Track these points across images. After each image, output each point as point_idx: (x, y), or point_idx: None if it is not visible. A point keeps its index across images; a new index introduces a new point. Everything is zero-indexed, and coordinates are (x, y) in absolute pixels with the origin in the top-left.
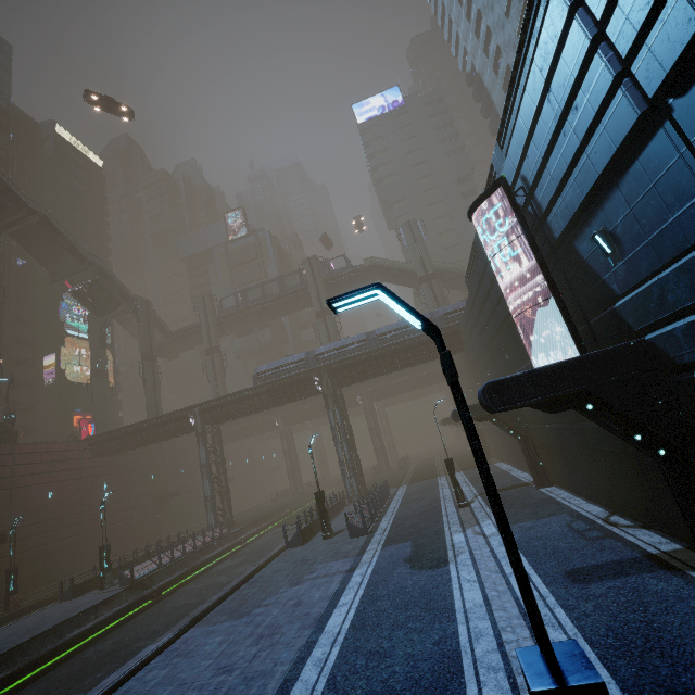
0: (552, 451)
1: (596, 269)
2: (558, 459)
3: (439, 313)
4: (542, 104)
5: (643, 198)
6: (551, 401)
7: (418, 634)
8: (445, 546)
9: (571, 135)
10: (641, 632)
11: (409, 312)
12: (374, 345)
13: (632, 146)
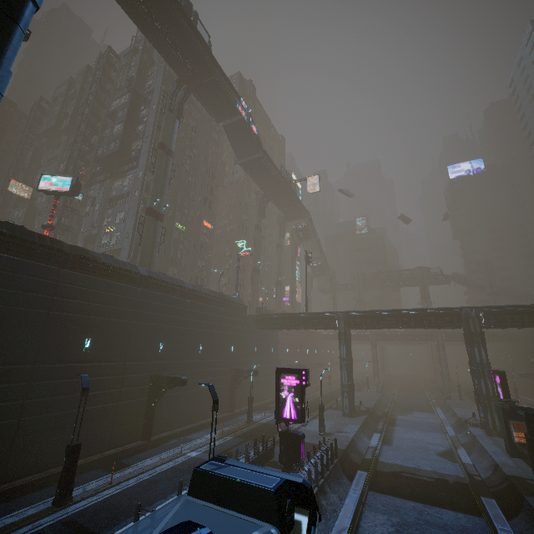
0: None
1: None
2: None
3: None
4: None
5: None
6: None
7: None
8: None
9: None
10: None
11: None
12: None
13: None
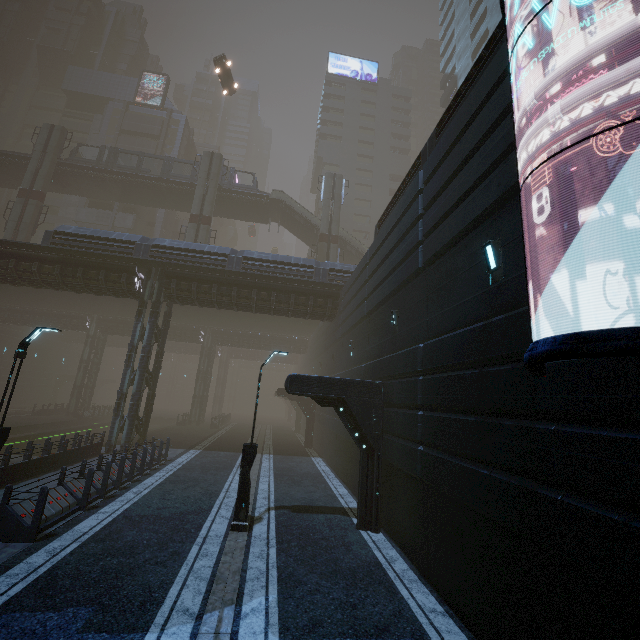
0: (405, 485)
1: None
2: (411, 503)
3: (326, 265)
4: None
5: None
6: None
7: None
8: None
9: None
10: None
11: None
12: (234, 266)
13: None
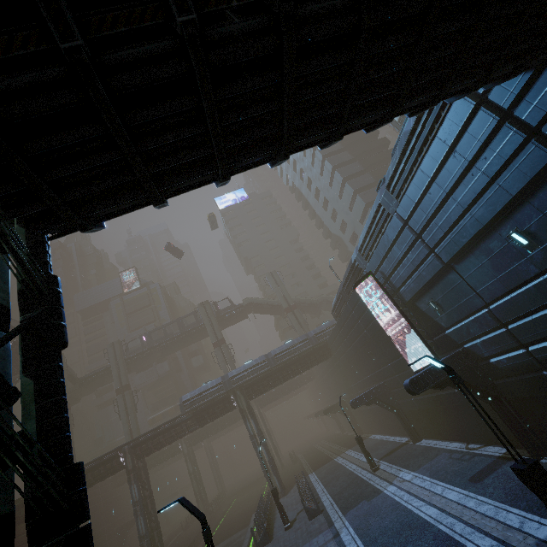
0: (417, 415)
1: (431, 316)
2: (423, 419)
3: (312, 333)
4: (390, 248)
5: (448, 292)
6: (438, 383)
7: (420, 540)
8: (389, 496)
9: (410, 264)
10: (518, 489)
11: (440, 363)
12: (273, 363)
13: (439, 273)
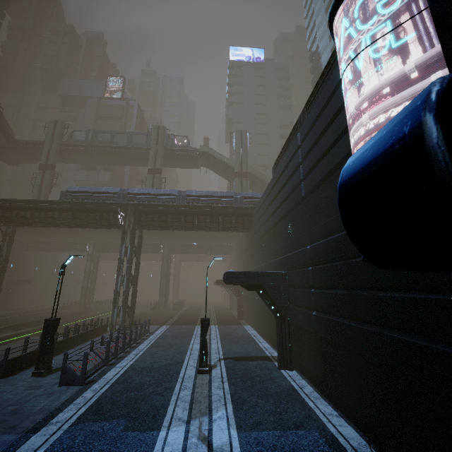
0: (307, 338)
1: None
2: (312, 349)
3: (241, 195)
4: None
5: None
6: None
7: None
8: None
9: None
10: None
11: None
12: (181, 202)
13: None
